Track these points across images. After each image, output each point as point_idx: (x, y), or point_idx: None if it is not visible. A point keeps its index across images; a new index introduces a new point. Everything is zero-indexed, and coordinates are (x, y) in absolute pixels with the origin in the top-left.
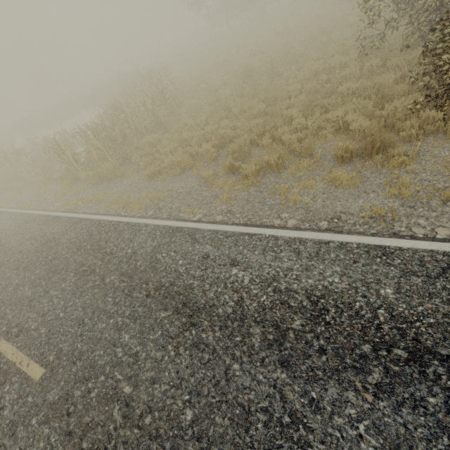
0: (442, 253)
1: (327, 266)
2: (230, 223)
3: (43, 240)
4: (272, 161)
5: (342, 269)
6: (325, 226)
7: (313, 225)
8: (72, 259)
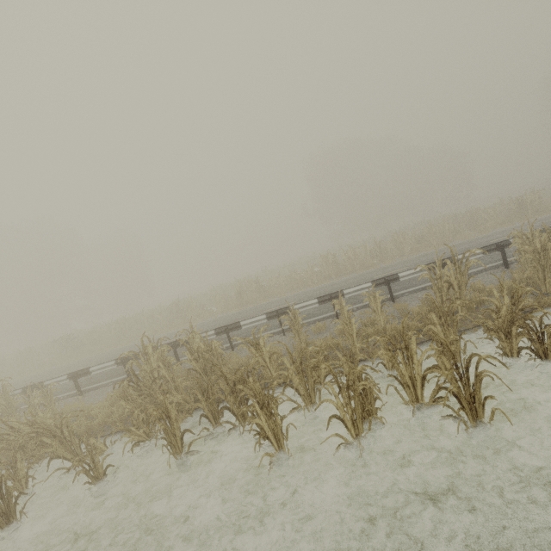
0: None
1: None
2: None
3: None
4: None
5: None
6: None
7: None
8: None
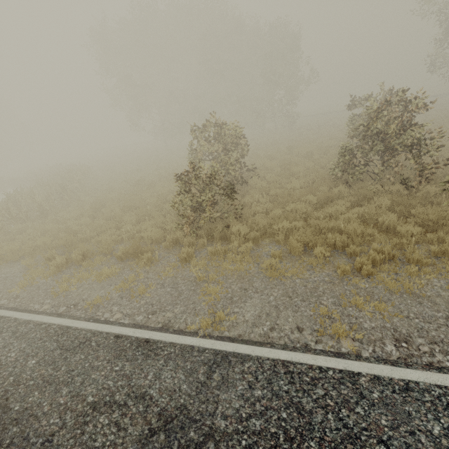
0: (93, 332)
1: (20, 343)
2: (4, 307)
3: None
4: (74, 256)
5: (26, 346)
6: (62, 310)
7: (55, 310)
8: None
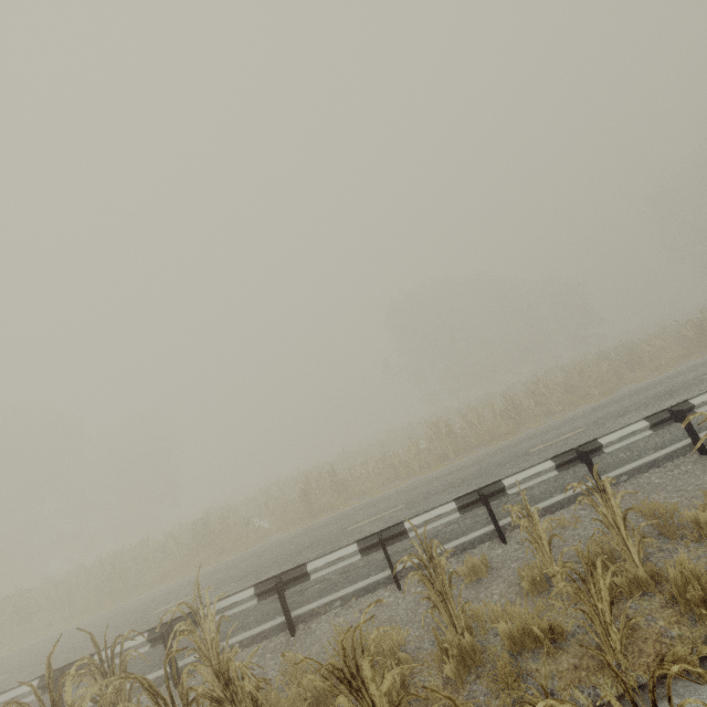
0: None
1: None
2: None
3: None
4: None
5: None
6: None
7: None
8: None
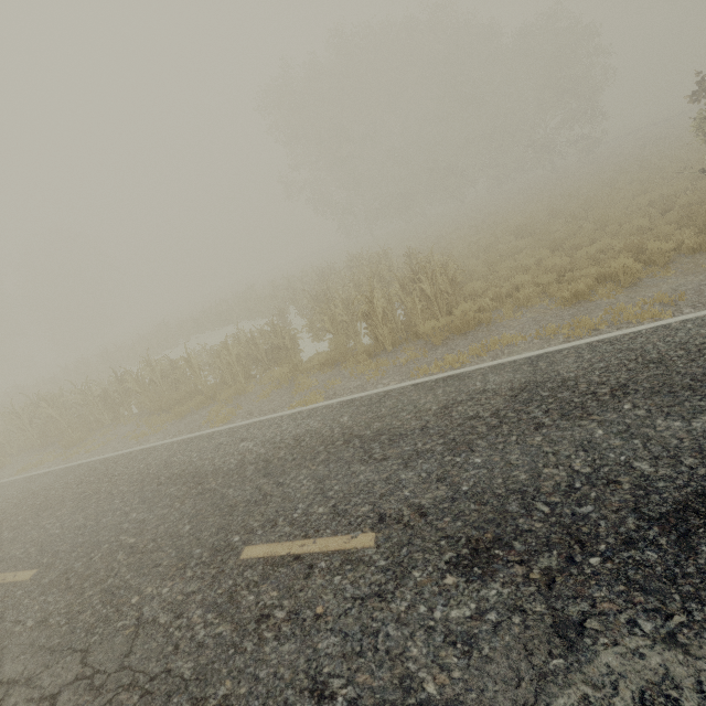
0: None
1: None
2: None
3: (502, 392)
4: None
5: None
6: None
7: None
8: (683, 368)
